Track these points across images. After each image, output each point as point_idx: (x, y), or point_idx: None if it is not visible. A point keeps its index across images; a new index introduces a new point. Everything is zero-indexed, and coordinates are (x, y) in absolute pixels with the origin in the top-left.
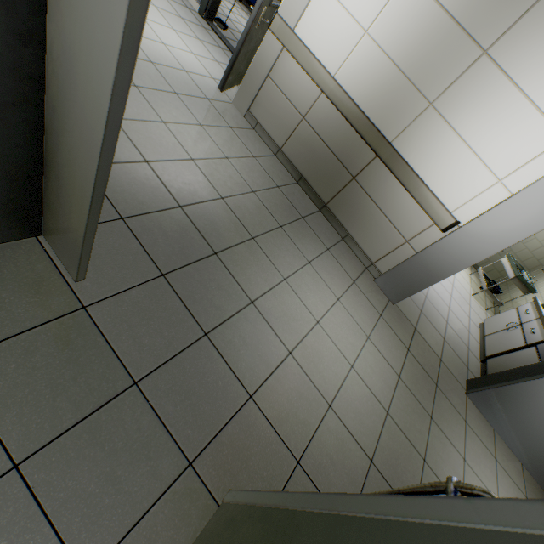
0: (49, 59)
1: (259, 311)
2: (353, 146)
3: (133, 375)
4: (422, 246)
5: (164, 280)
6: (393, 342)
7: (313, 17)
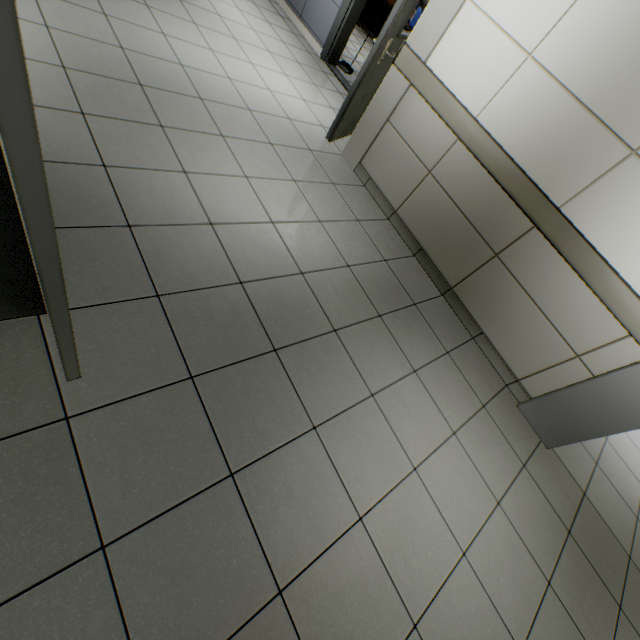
0: None
1: (323, 443)
2: (498, 211)
3: (103, 532)
4: (605, 366)
5: (191, 384)
6: (541, 516)
7: (452, 43)
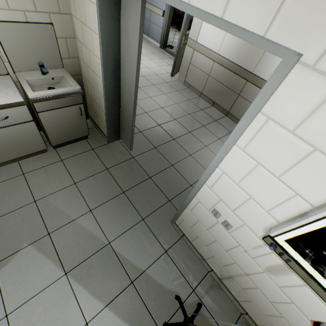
0: (121, 89)
1: (193, 158)
2: (234, 80)
3: (149, 175)
4: None
5: (156, 149)
6: None
7: (203, 33)
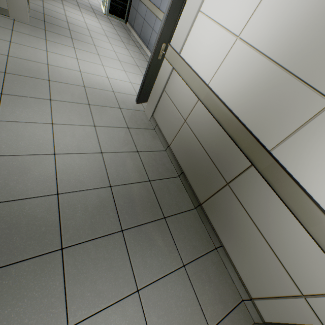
0: None
1: None
2: (226, 149)
3: None
4: None
5: None
6: None
7: (193, 39)
